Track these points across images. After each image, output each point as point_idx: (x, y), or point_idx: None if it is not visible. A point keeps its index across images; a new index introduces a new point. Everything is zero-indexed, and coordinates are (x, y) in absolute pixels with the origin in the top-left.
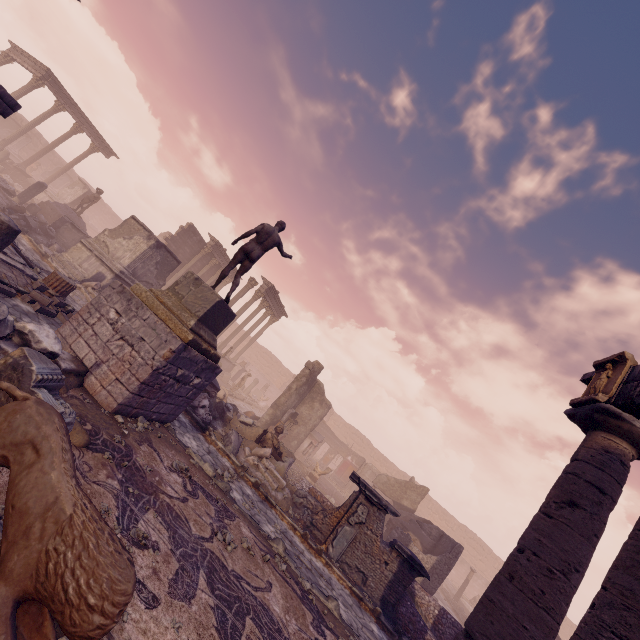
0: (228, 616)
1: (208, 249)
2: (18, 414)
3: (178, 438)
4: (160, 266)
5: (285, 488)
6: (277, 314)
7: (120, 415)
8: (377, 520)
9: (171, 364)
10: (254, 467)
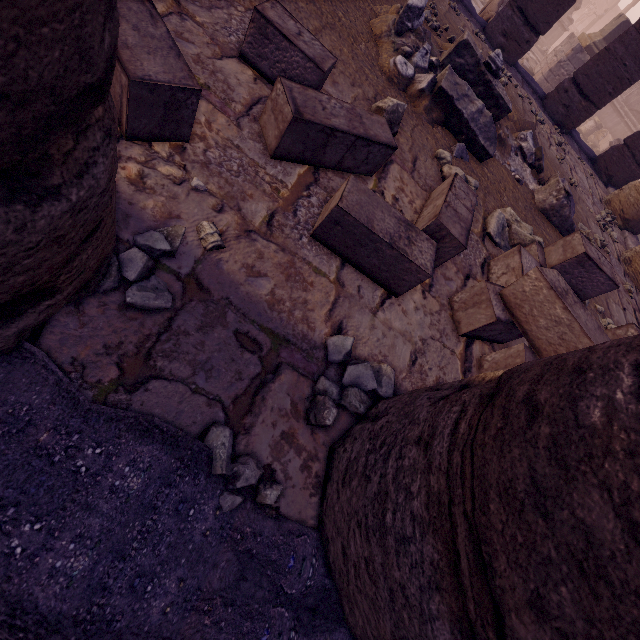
0: None
1: None
2: None
3: None
4: None
5: None
6: None
7: None
8: None
9: (569, 62)
10: None
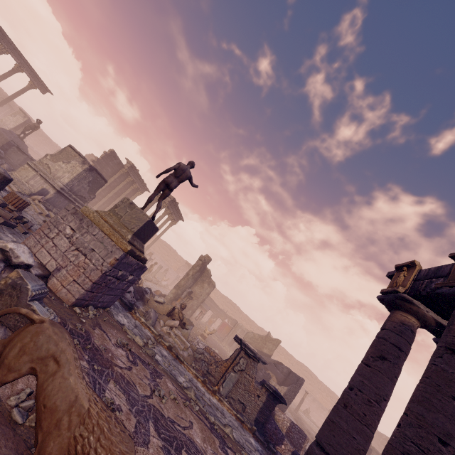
0: (171, 452)
1: (125, 169)
2: (40, 335)
3: (115, 318)
4: (91, 184)
5: (189, 348)
6: (176, 219)
7: (77, 307)
8: (253, 368)
9: (115, 268)
10: (167, 334)
